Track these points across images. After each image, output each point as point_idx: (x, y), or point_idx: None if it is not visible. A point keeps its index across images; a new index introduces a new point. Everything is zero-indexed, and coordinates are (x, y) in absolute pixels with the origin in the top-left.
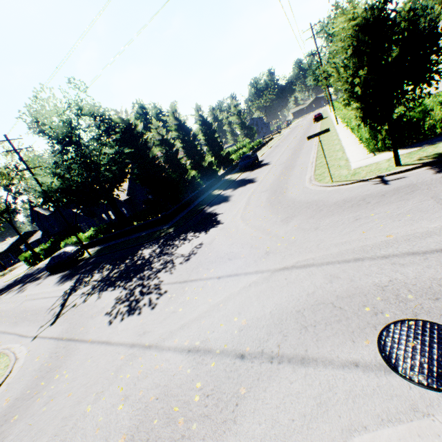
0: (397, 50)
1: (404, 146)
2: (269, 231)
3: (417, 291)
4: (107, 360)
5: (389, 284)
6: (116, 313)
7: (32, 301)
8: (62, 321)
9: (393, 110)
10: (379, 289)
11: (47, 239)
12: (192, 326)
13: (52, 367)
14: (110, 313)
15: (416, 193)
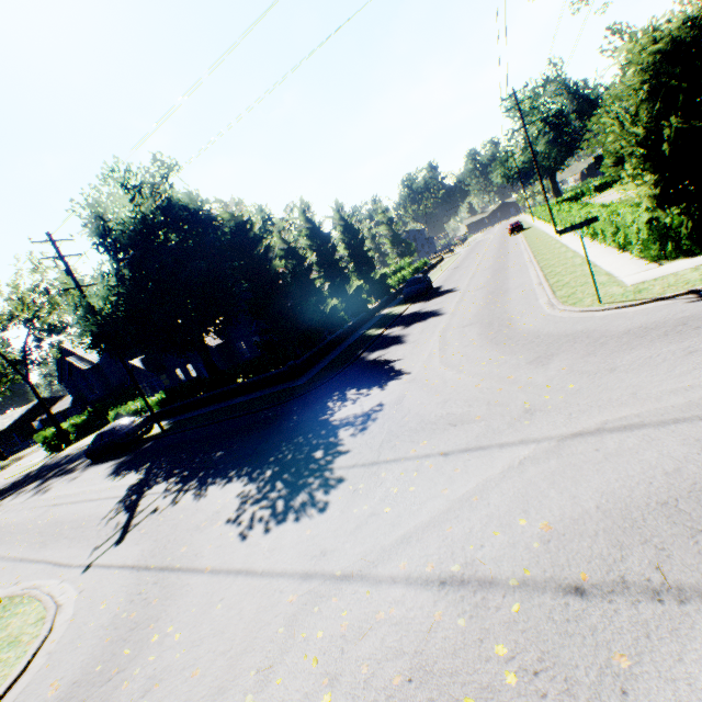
0: None
1: None
2: (512, 378)
3: None
4: (259, 605)
5: None
6: (248, 519)
7: (66, 506)
8: (138, 537)
9: None
10: None
11: (79, 410)
12: (427, 537)
13: (140, 619)
14: (234, 520)
15: None
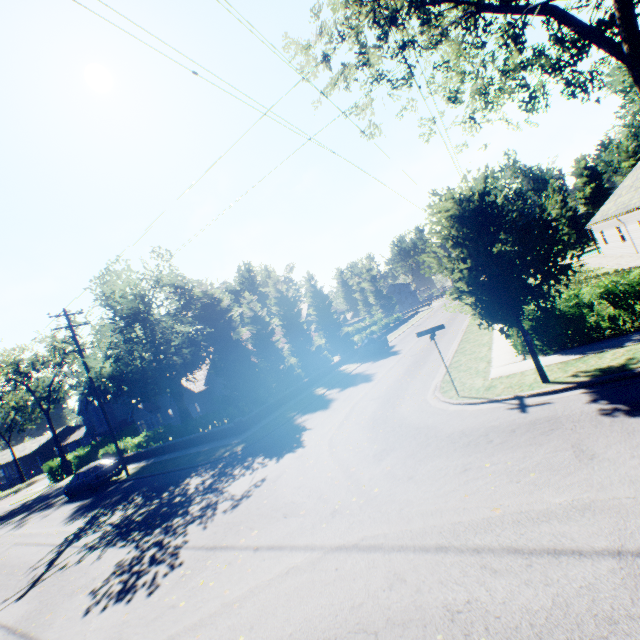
0: (497, 245)
1: (563, 350)
2: (353, 470)
3: (497, 631)
4: None
5: (465, 608)
6: (104, 592)
7: (21, 547)
8: (34, 595)
9: (521, 308)
10: (448, 615)
11: (90, 440)
12: None
13: None
14: (96, 591)
15: (554, 434)
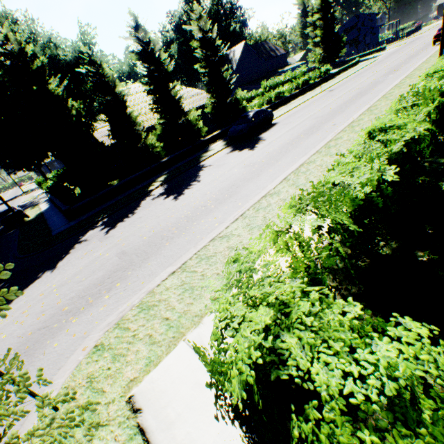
0: None
1: None
2: None
3: None
4: None
5: None
6: None
7: None
8: None
9: None
10: None
11: None
12: None
13: None
14: None
15: None
